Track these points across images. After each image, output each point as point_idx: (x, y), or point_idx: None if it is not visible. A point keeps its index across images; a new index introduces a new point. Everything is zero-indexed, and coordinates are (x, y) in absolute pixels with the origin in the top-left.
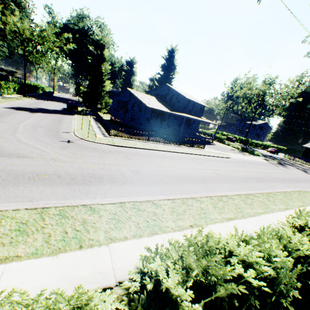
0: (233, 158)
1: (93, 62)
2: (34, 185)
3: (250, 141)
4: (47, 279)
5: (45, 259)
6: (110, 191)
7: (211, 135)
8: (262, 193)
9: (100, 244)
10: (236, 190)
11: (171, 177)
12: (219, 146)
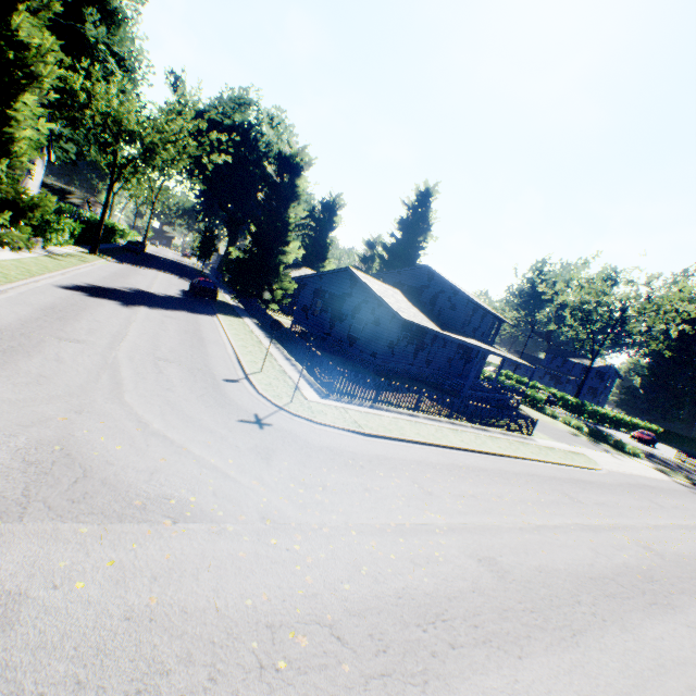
0: (608, 471)
1: (270, 199)
2: None
3: (590, 408)
4: None
5: None
6: None
7: (519, 391)
8: None
9: None
10: None
11: (586, 582)
12: (542, 422)
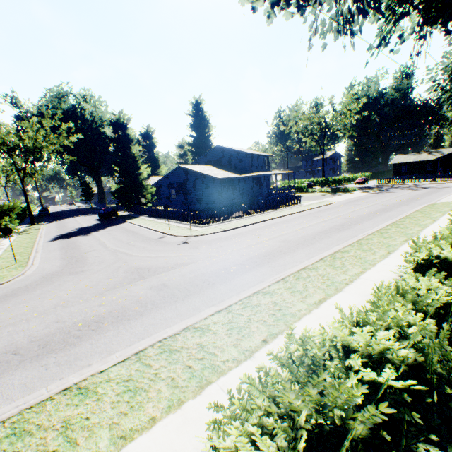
0: (337, 202)
1: (117, 148)
2: (240, 274)
3: (332, 179)
4: (359, 298)
5: (339, 294)
6: (297, 258)
7: (291, 187)
8: (403, 218)
9: (354, 279)
10: (380, 224)
11: (318, 234)
12: (307, 196)
